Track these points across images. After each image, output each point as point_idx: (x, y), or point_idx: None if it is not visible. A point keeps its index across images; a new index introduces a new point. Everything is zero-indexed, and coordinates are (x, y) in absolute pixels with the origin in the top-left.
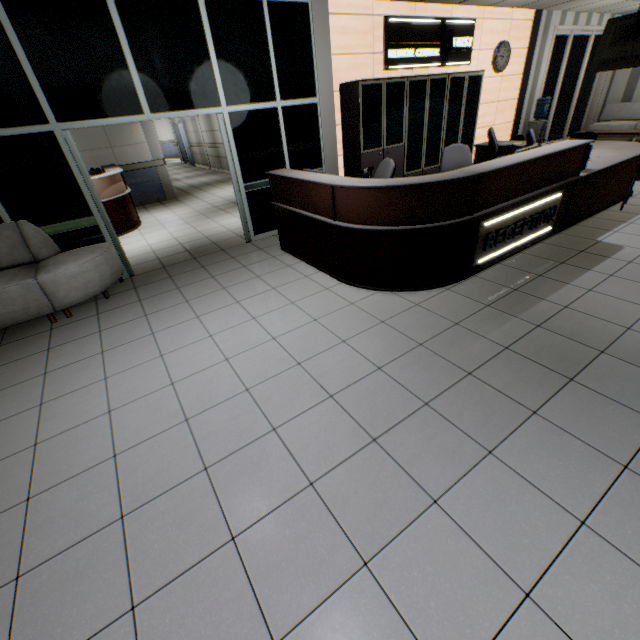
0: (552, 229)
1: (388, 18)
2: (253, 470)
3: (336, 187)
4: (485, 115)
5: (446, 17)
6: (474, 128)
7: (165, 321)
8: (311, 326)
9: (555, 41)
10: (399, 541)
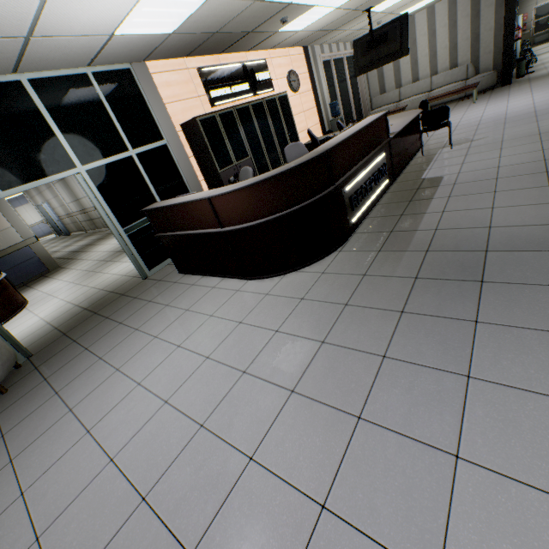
0: (388, 181)
1: (201, 69)
2: (249, 525)
3: (213, 198)
4: (299, 123)
5: (244, 61)
6: (296, 133)
7: (81, 390)
8: (239, 330)
9: (323, 65)
10: (454, 528)
